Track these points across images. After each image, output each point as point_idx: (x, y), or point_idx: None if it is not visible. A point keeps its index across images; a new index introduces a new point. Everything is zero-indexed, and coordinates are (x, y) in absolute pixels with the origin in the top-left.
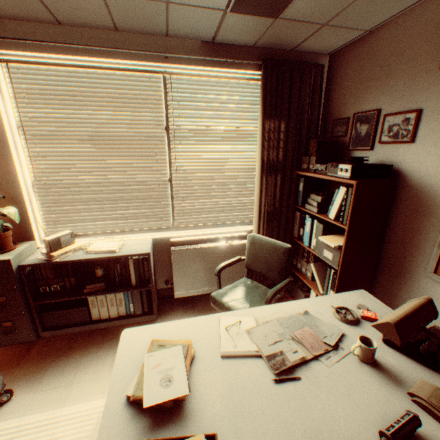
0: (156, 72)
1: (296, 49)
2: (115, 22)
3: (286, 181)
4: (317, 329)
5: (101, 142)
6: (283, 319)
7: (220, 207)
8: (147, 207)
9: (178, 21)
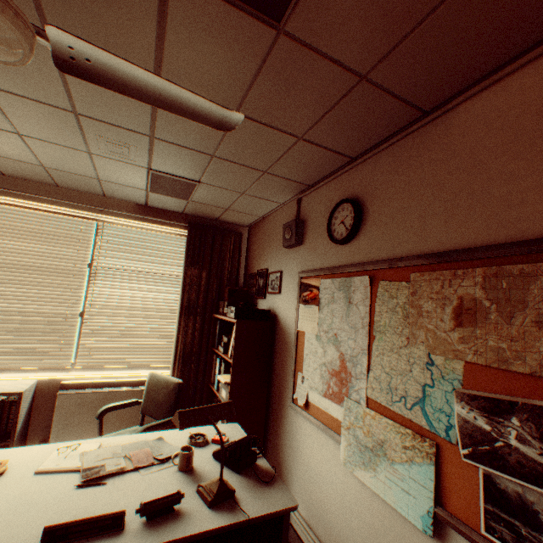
0: (91, 219)
1: (219, 219)
2: (56, 181)
3: (206, 323)
4: (158, 449)
5: (10, 269)
6: (131, 443)
7: (137, 348)
8: (45, 342)
9: (112, 190)
